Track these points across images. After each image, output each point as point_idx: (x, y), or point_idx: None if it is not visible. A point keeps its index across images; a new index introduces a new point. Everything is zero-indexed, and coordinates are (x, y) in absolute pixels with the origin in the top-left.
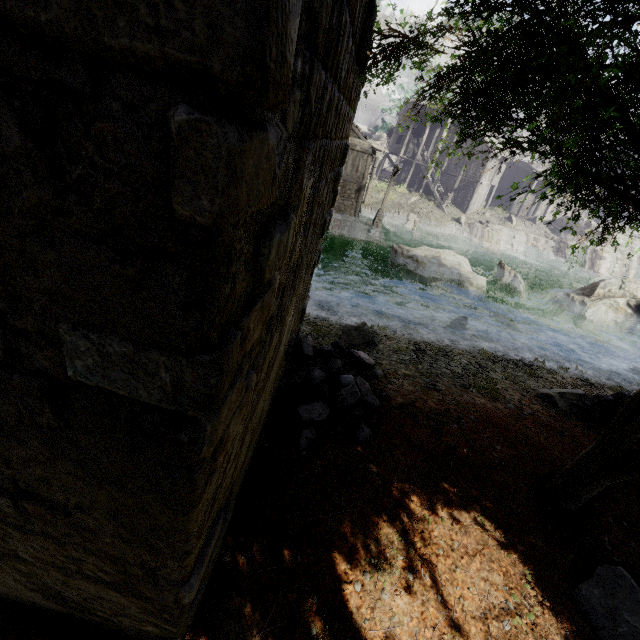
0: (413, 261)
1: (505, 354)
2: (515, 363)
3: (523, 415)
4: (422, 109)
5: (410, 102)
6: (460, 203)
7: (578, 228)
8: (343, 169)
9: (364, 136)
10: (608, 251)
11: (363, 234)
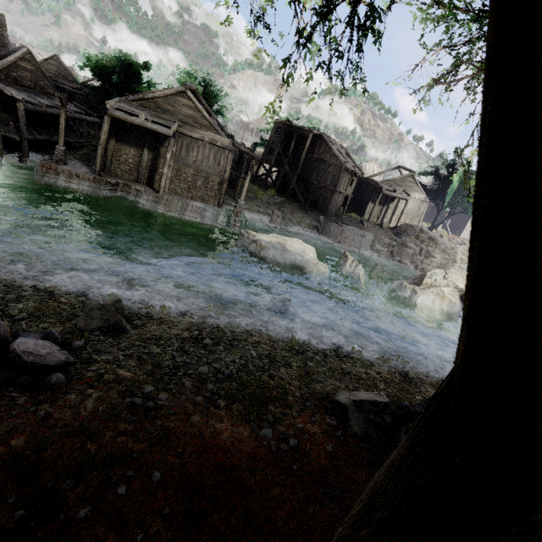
0: (257, 245)
1: (320, 342)
2: (325, 354)
3: (278, 452)
4: (288, 127)
5: (279, 122)
6: (321, 206)
7: (415, 233)
8: (205, 161)
9: (226, 135)
10: (438, 252)
11: (222, 222)
